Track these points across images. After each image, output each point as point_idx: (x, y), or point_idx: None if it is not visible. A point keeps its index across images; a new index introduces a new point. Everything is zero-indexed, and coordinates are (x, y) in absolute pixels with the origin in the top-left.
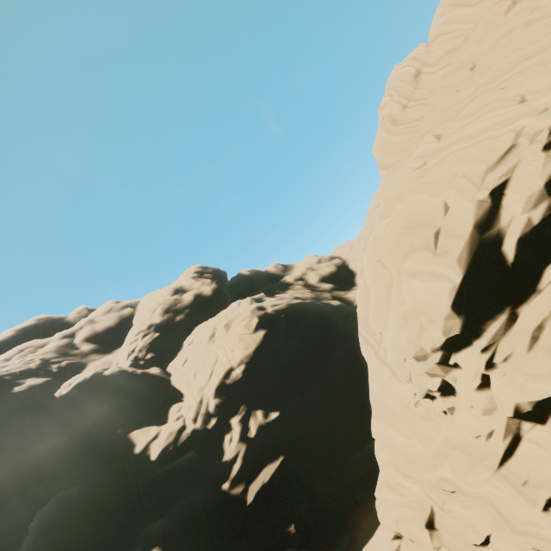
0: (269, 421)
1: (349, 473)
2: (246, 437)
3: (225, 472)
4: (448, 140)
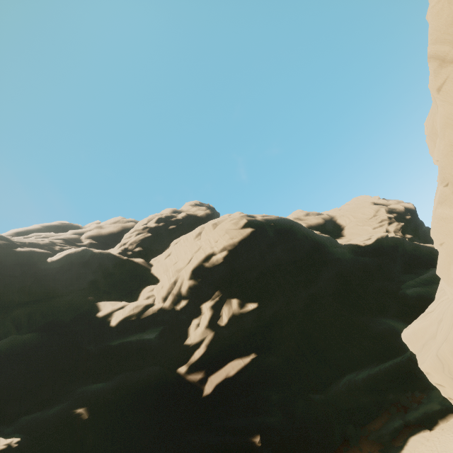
0: (245, 312)
1: (337, 401)
2: (215, 325)
3: (184, 356)
4: None
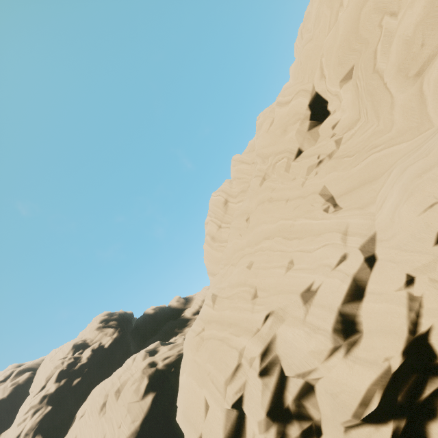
0: None
1: None
2: None
3: None
4: (217, 311)
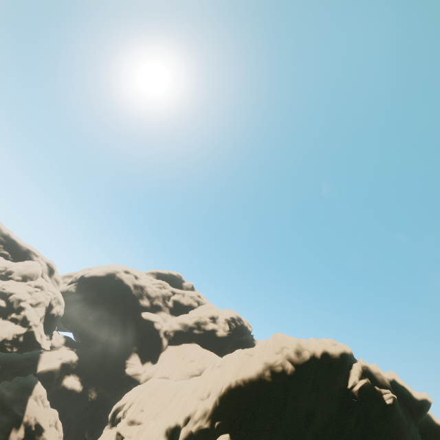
0: None
1: None
2: None
3: None
4: (154, 384)
